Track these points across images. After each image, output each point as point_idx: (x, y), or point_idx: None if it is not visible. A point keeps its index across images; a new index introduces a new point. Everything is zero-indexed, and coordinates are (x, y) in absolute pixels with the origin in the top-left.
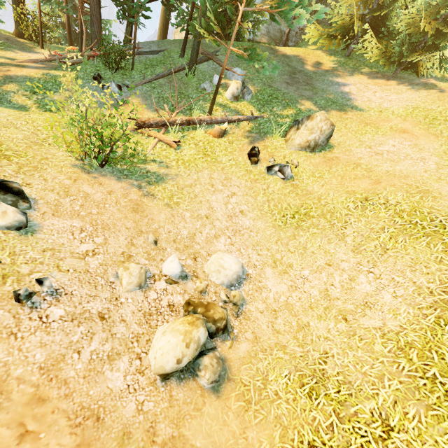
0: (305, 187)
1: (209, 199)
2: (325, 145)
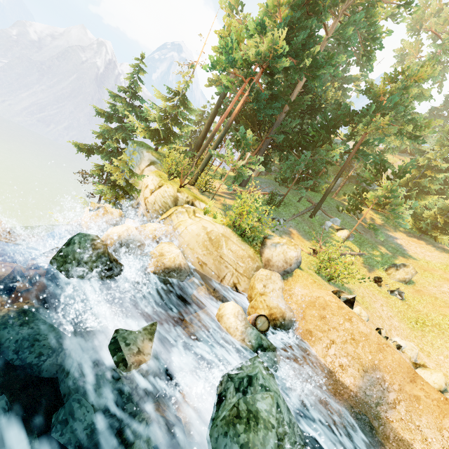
0: (414, 306)
1: (375, 306)
2: (410, 281)
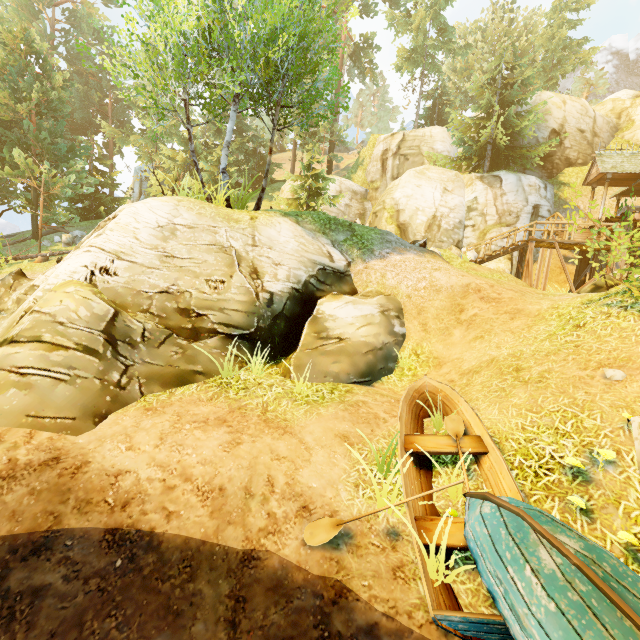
0: None
1: None
2: None
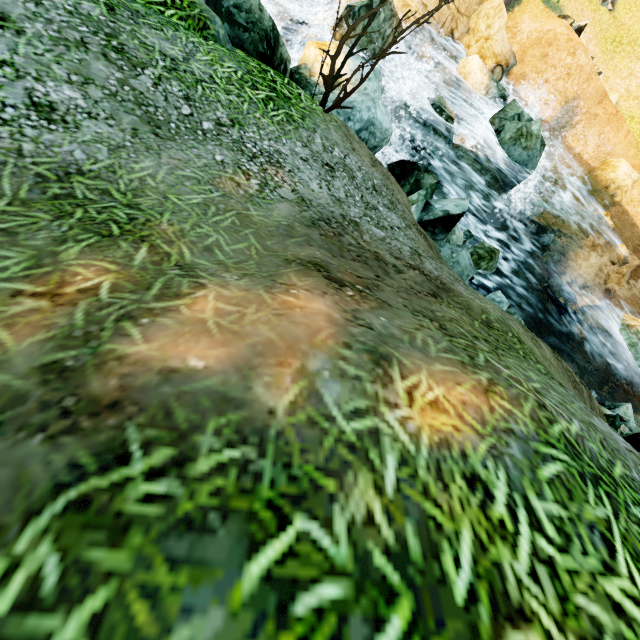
0: (620, 19)
1: None
2: None
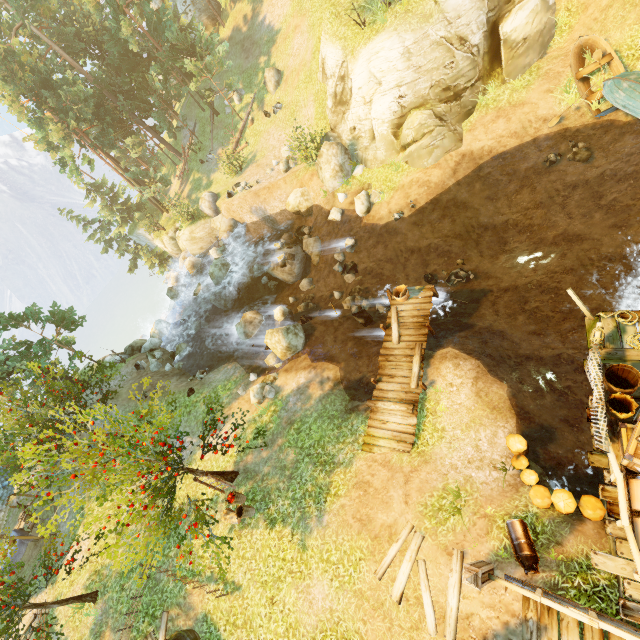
0: (287, 103)
1: (270, 144)
2: (281, 75)
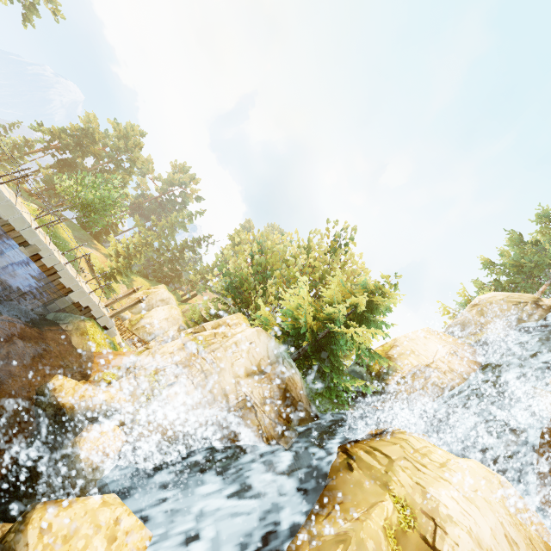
0: None
1: None
2: None
